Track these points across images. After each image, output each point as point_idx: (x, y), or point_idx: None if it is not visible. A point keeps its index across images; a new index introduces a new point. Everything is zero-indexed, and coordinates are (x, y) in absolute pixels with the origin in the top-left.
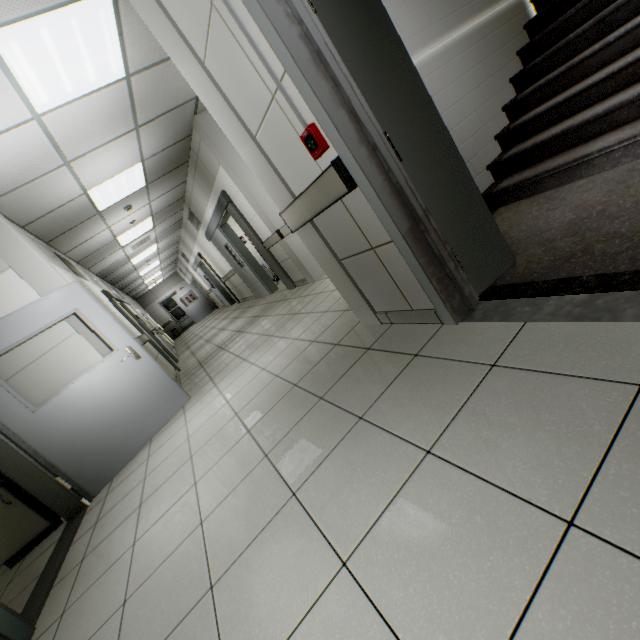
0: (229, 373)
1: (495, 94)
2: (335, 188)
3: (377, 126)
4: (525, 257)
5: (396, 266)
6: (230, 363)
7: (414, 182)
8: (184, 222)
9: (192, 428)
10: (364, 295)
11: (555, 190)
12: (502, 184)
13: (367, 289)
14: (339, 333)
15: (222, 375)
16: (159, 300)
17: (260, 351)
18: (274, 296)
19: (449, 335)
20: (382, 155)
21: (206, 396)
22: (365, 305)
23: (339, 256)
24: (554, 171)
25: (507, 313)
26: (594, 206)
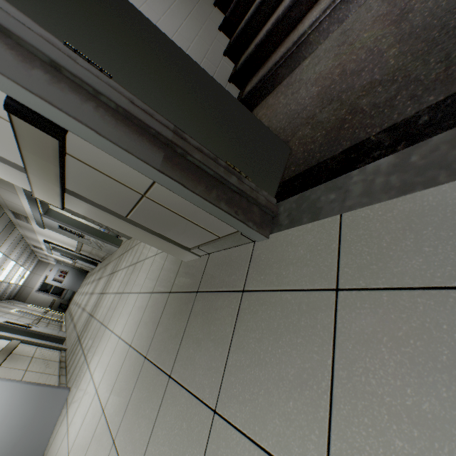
0: (96, 348)
1: (207, 18)
2: (44, 143)
3: (47, 36)
4: (297, 141)
5: (178, 204)
6: (97, 334)
7: (145, 100)
8: (15, 222)
9: (71, 437)
10: (170, 239)
11: (289, 77)
12: (246, 89)
13: (168, 233)
14: (169, 277)
15: (92, 351)
16: (35, 289)
17: (116, 314)
18: (121, 249)
19: (266, 254)
20: (72, 73)
21: (81, 384)
22: (176, 247)
23: (121, 214)
24: (282, 60)
25: (313, 208)
26: (332, 72)
